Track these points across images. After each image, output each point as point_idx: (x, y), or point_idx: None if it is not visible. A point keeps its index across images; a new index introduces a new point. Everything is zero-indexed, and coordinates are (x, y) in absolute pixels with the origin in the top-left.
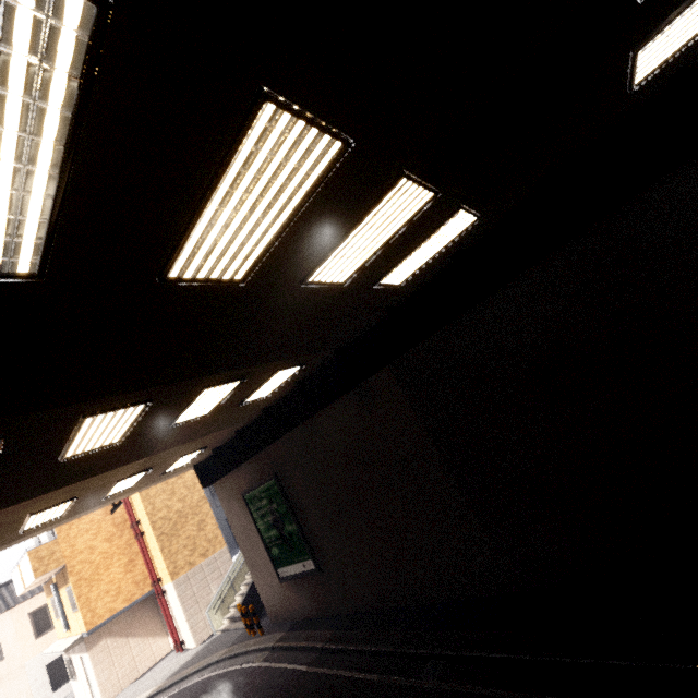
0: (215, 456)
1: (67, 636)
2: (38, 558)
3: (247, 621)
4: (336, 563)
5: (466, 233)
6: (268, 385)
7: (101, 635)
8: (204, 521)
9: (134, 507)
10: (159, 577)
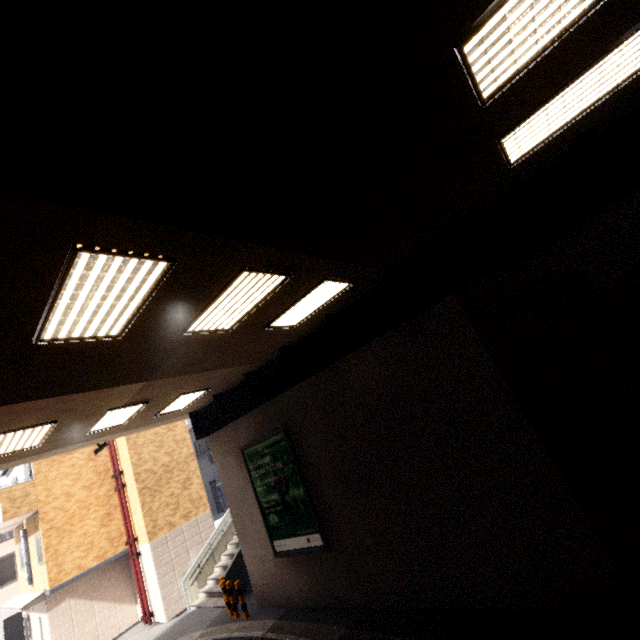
0: (216, 403)
1: (29, 590)
2: (10, 499)
3: (230, 599)
4: (352, 541)
5: (627, 87)
6: (304, 305)
7: (65, 594)
8: (190, 480)
9: (119, 456)
10: (136, 535)
